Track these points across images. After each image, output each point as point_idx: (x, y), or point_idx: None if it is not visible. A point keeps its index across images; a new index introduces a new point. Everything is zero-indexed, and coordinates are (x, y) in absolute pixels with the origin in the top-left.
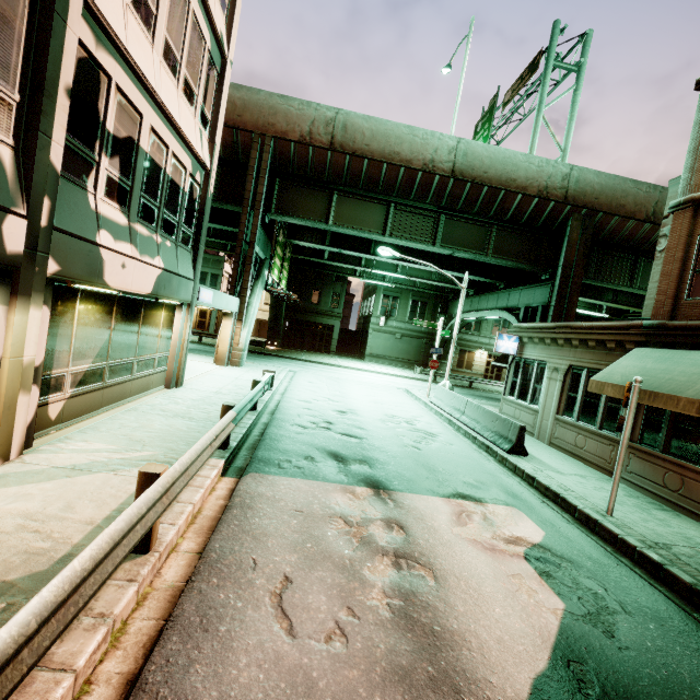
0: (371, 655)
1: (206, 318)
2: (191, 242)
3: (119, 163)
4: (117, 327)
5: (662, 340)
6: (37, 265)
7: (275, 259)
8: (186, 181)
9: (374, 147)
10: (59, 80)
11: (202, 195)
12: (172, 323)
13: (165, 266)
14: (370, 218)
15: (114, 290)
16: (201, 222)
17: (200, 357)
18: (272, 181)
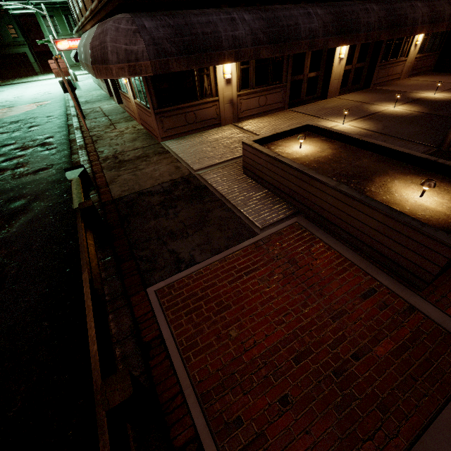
0: None
1: None
2: None
3: None
4: None
5: (79, 35)
6: None
7: None
8: None
9: None
10: None
11: None
12: None
13: None
14: None
15: None
16: None
17: None
18: None
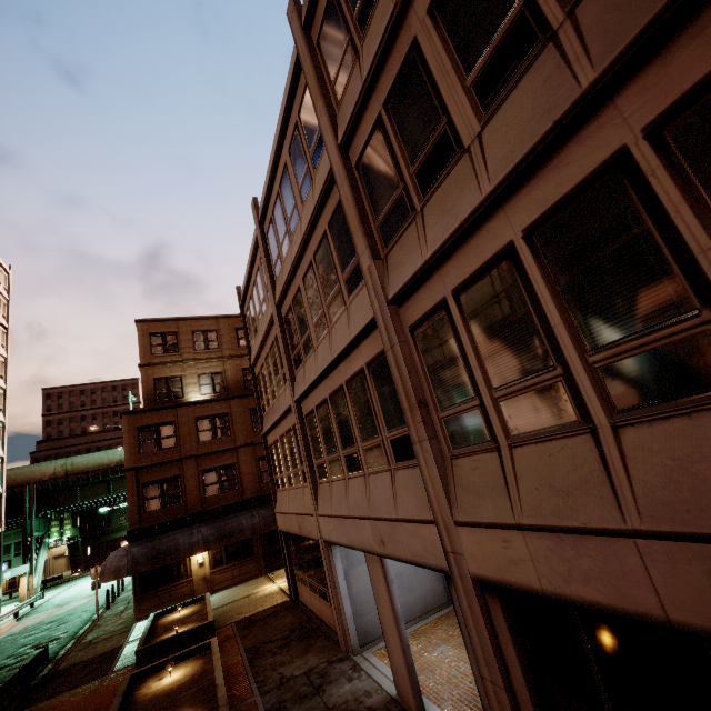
0: (37, 620)
1: (16, 578)
2: None
3: None
4: None
5: None
6: None
7: (51, 530)
8: None
9: (90, 466)
10: None
11: None
12: None
13: None
14: (100, 490)
15: None
16: (1, 550)
17: (11, 604)
18: (41, 496)
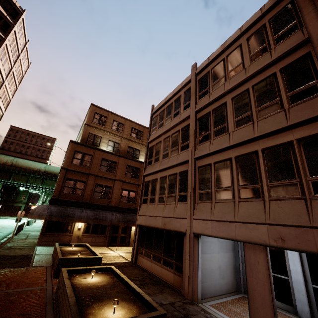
0: None
1: None
2: None
3: None
4: None
5: None
6: None
7: None
8: None
9: (24, 165)
10: None
11: None
12: None
13: None
14: (23, 179)
15: None
16: None
17: None
18: None
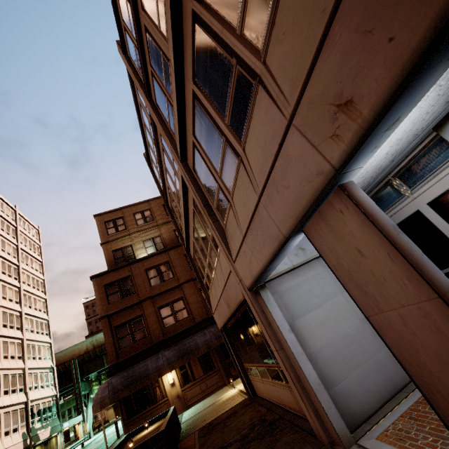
0: None
1: None
2: (57, 414)
3: (38, 416)
4: (44, 448)
5: None
6: (31, 444)
7: (93, 388)
8: (51, 403)
9: None
10: (29, 415)
11: (57, 401)
12: (57, 439)
13: (51, 427)
14: None
15: (42, 440)
16: (58, 407)
17: None
18: (82, 366)
